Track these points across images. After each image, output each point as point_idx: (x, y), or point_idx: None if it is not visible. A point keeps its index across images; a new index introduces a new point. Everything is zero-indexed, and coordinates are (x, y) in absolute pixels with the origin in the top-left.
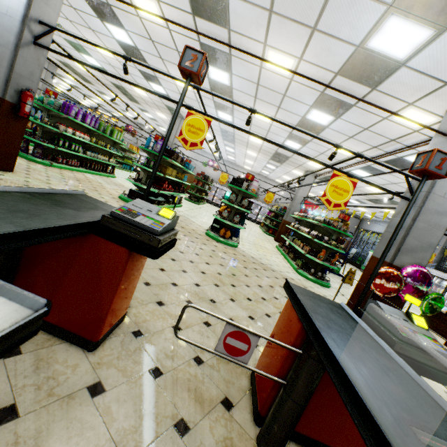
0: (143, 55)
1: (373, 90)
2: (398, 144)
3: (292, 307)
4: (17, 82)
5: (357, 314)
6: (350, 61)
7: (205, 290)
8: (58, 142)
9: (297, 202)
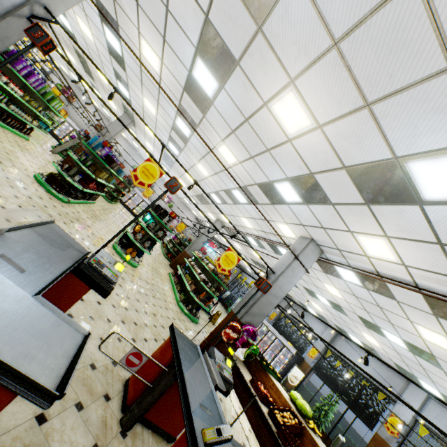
0: (126, 66)
1: (271, 204)
2: (276, 238)
3: (170, 343)
4: None
5: (203, 353)
6: (265, 184)
7: (105, 309)
8: None
9: (201, 240)
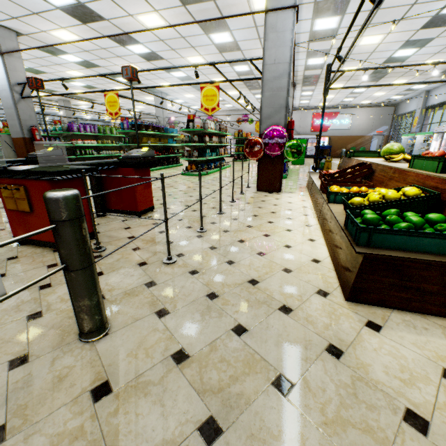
0: (94, 63)
1: (215, 1)
2: None
3: None
4: (26, 125)
5: None
6: None
7: None
8: (76, 152)
9: None
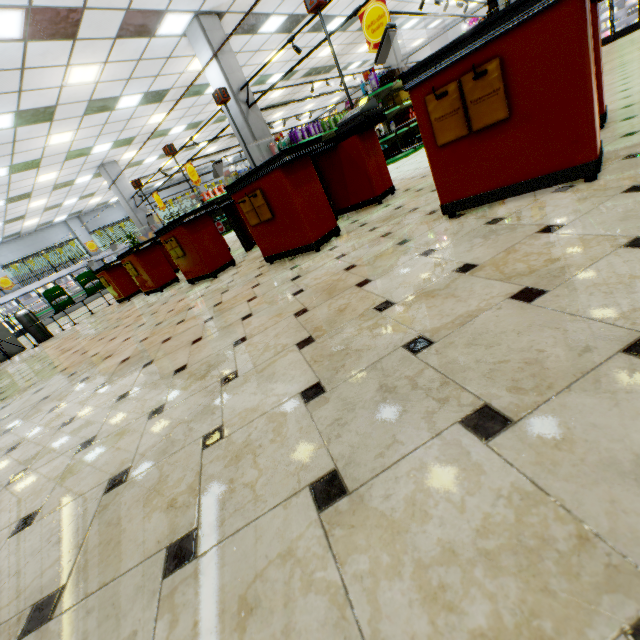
0: (298, 14)
1: None
2: None
3: None
4: (262, 145)
5: None
6: None
7: None
8: None
9: None
